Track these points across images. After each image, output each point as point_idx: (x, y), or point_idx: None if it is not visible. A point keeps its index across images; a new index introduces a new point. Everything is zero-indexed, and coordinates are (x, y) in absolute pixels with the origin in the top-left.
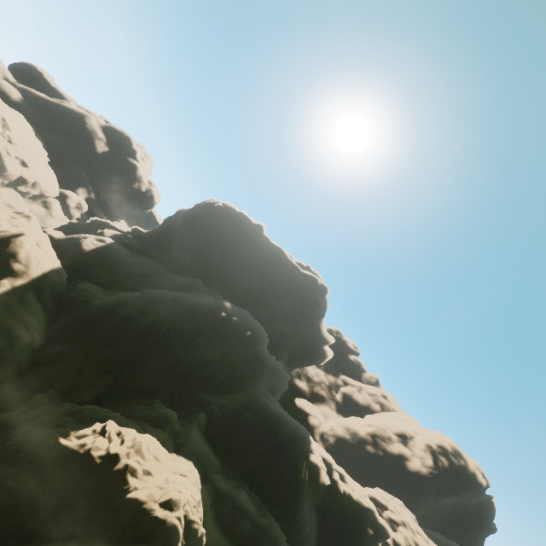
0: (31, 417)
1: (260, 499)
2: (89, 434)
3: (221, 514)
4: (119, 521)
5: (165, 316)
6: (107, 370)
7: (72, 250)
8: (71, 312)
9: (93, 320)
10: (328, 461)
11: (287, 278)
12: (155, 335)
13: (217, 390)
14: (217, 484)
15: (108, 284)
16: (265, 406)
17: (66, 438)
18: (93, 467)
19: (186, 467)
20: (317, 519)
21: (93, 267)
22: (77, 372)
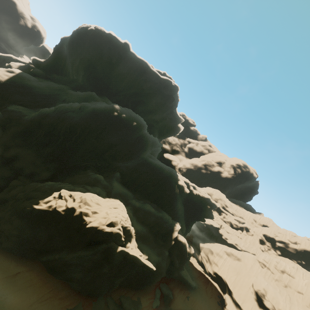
0: (13, 194)
1: (156, 205)
2: (51, 200)
3: (139, 217)
4: (86, 237)
5: (76, 121)
6: (51, 160)
7: None
8: (11, 128)
9: (29, 130)
10: (187, 182)
11: (151, 83)
12: (74, 134)
13: (123, 159)
14: (133, 204)
15: (30, 104)
16: (151, 163)
17: (38, 204)
18: (61, 217)
19: (116, 203)
20: (184, 207)
21: (13, 93)
22: (32, 164)
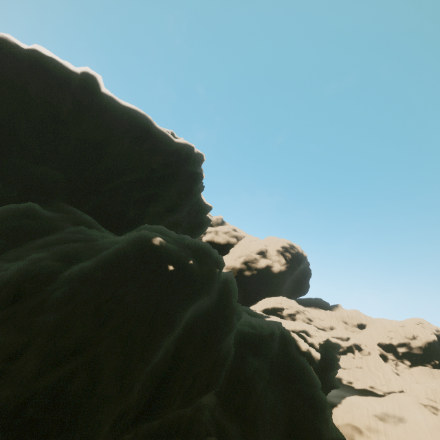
0: None
1: None
2: None
3: None
4: None
5: (33, 390)
6: None
7: None
8: None
9: None
10: (298, 331)
11: (163, 155)
12: None
13: (212, 387)
14: None
15: None
16: (250, 338)
17: None
18: None
19: None
20: None
21: None
22: None
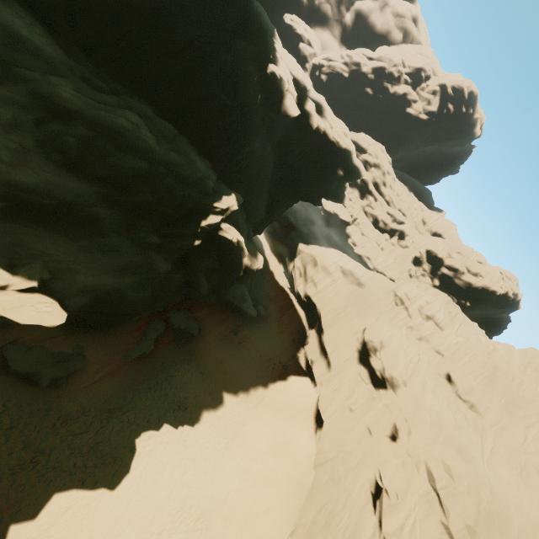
0: None
1: (174, 129)
2: None
3: (56, 144)
4: None
5: None
6: None
7: None
8: None
9: None
10: (303, 85)
11: None
12: None
13: None
14: (41, 91)
15: None
16: None
17: None
18: None
19: None
20: (275, 159)
21: None
22: None
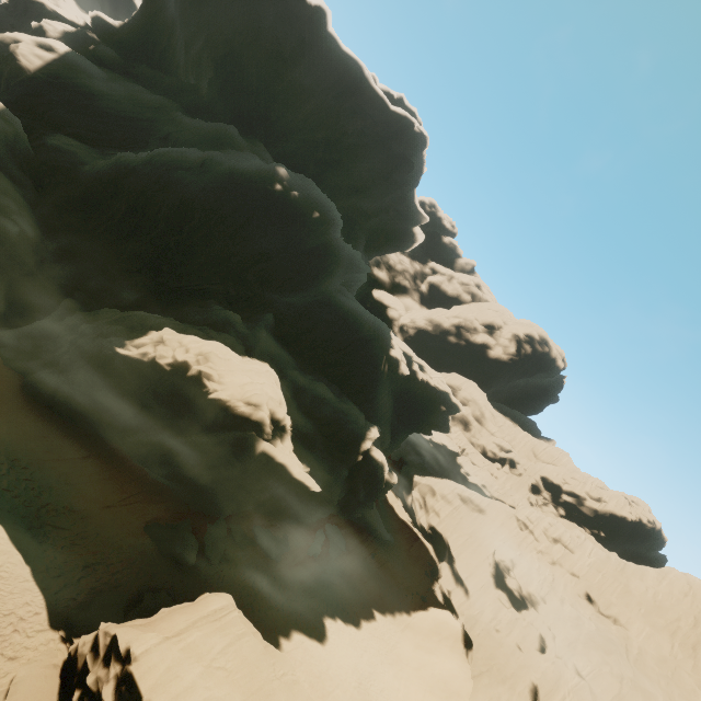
0: (70, 325)
1: (339, 389)
2: (147, 343)
3: (302, 403)
4: (206, 416)
5: (195, 193)
6: (139, 268)
7: (4, 70)
8: (56, 187)
9: (93, 199)
10: (409, 355)
11: (367, 122)
12: (189, 221)
13: (283, 288)
14: (295, 379)
15: (92, 137)
16: (341, 304)
17: (123, 348)
18: (164, 374)
19: (262, 368)
20: (394, 401)
21: (55, 105)
22: (101, 271)
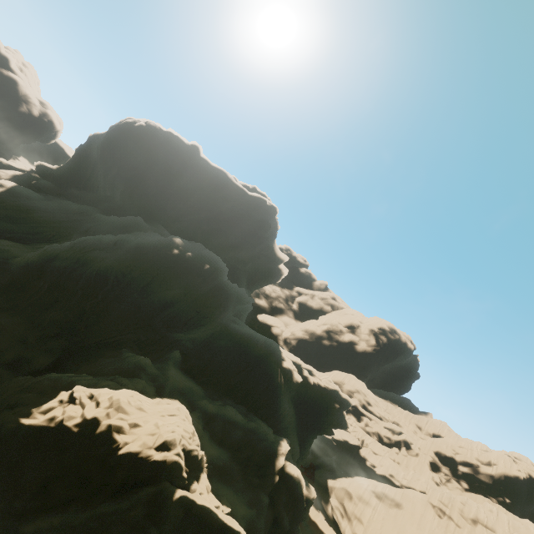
0: None
1: (245, 408)
2: (55, 406)
3: (214, 432)
4: (117, 475)
5: (108, 265)
6: (56, 333)
7: None
8: None
9: (20, 282)
10: (298, 363)
11: (234, 203)
12: (103, 287)
13: (186, 327)
14: (204, 408)
15: (26, 238)
16: (236, 331)
17: (29, 417)
18: (71, 437)
19: (173, 406)
20: (294, 409)
21: None
22: (20, 342)
